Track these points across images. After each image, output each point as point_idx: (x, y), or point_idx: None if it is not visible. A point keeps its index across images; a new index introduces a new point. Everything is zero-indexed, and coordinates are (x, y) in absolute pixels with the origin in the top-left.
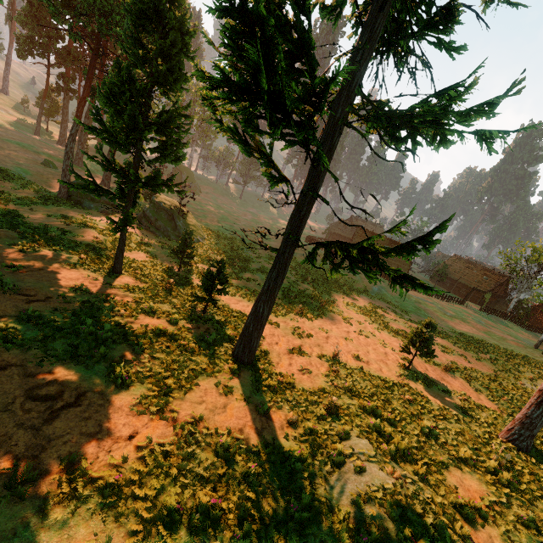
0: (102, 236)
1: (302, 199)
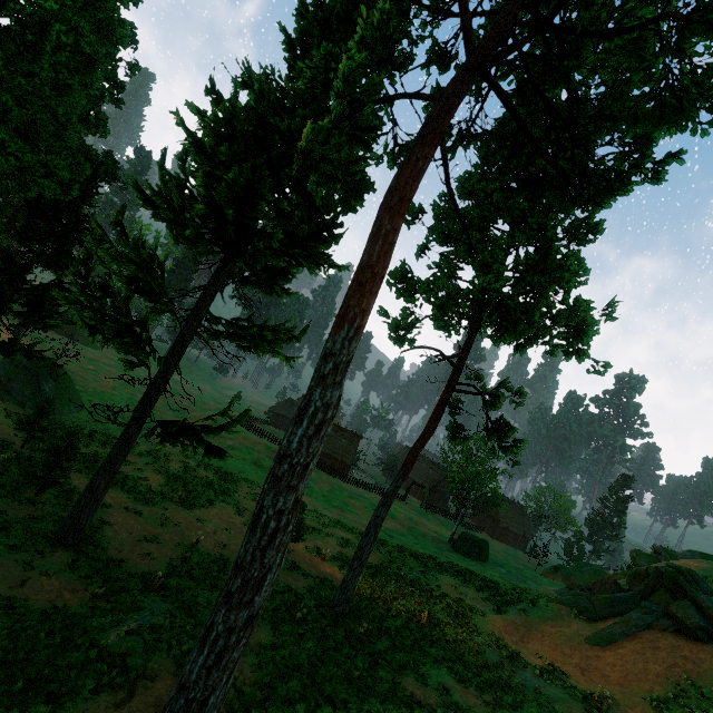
0: None
1: (153, 383)
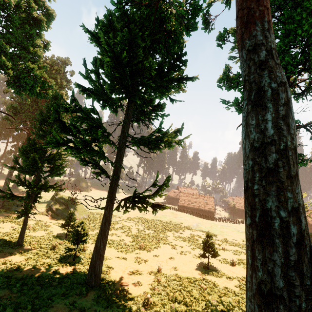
0: (17, 225)
1: (112, 180)
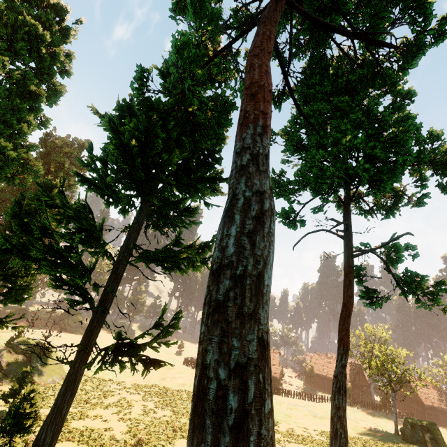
0: None
1: (94, 314)
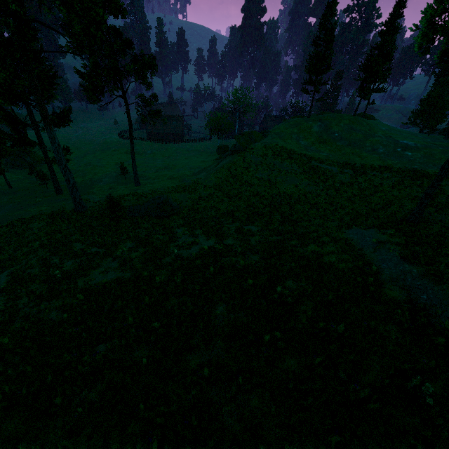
0: None
1: (42, 150)
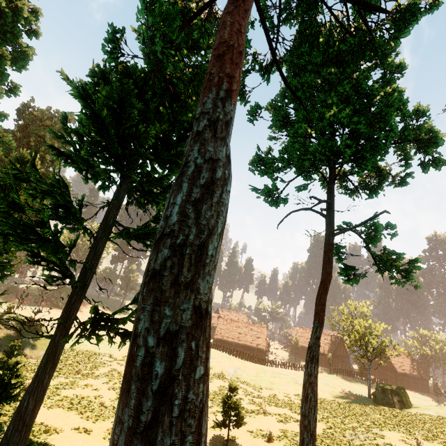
0: None
1: (73, 290)
